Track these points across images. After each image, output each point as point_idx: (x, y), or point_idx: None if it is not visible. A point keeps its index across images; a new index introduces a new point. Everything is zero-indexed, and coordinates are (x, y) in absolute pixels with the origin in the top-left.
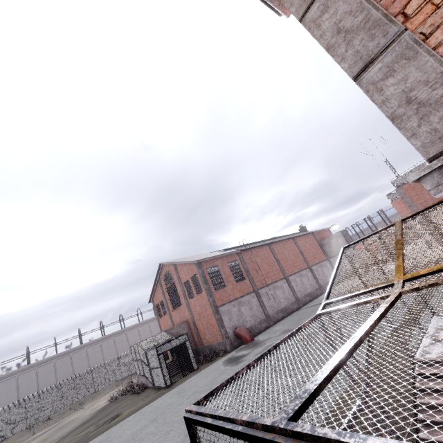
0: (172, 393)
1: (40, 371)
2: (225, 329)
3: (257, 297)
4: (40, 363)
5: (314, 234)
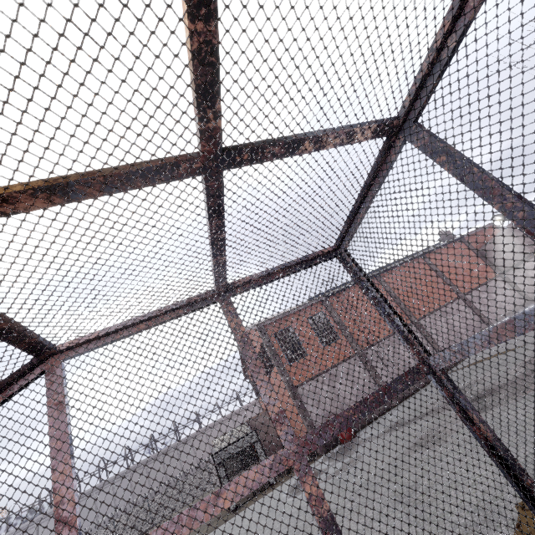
0: (218, 531)
1: (165, 460)
2: (311, 421)
3: (362, 364)
4: (164, 451)
5: (465, 239)
